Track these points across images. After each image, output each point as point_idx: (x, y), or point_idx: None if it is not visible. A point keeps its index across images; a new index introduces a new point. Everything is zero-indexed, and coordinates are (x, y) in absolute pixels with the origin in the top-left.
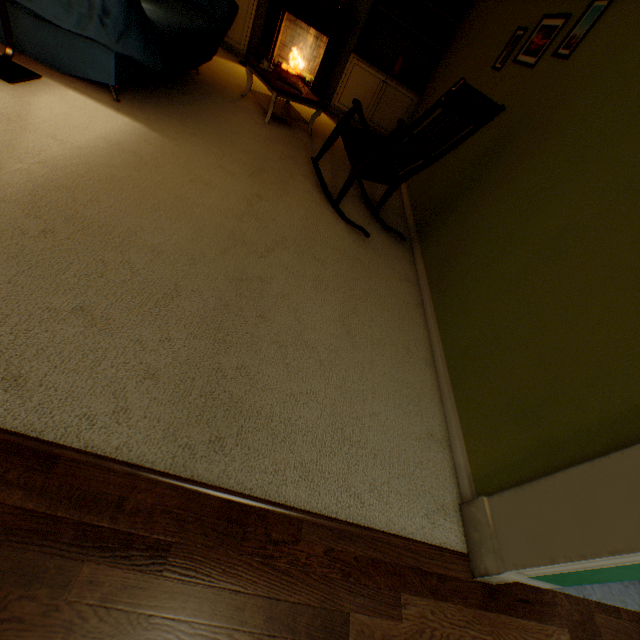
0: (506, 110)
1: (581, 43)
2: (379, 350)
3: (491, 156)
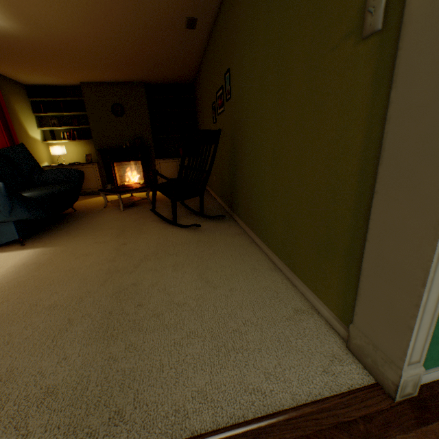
0: (226, 131)
1: (231, 89)
2: (234, 280)
3: (233, 151)
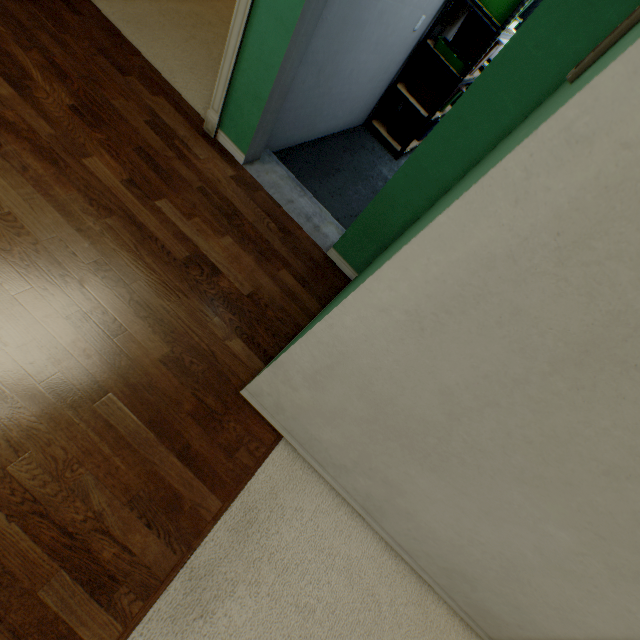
0: None
1: None
2: None
3: None
